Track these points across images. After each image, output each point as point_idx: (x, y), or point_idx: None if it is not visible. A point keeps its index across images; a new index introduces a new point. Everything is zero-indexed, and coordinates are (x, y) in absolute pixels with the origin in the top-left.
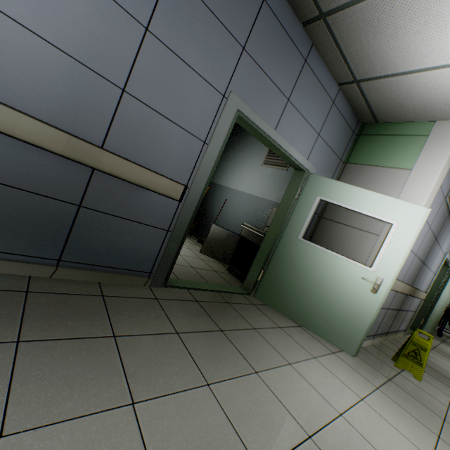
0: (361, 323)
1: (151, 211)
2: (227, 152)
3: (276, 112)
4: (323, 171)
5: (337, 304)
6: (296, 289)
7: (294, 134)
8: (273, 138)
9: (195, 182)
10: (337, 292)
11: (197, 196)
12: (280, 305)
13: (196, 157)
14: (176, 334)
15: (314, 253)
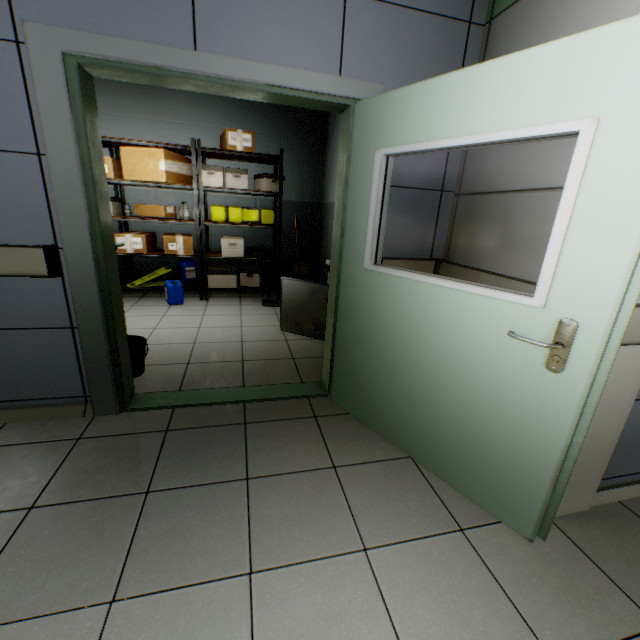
0: (533, 456)
1: (21, 306)
2: (332, 142)
3: (174, 6)
4: (414, 82)
5: (467, 408)
6: (385, 379)
7: (260, 32)
8: (196, 70)
9: (66, 233)
10: (461, 379)
11: (86, 256)
12: (367, 414)
13: (41, 188)
14: (25, 511)
15: (399, 292)
